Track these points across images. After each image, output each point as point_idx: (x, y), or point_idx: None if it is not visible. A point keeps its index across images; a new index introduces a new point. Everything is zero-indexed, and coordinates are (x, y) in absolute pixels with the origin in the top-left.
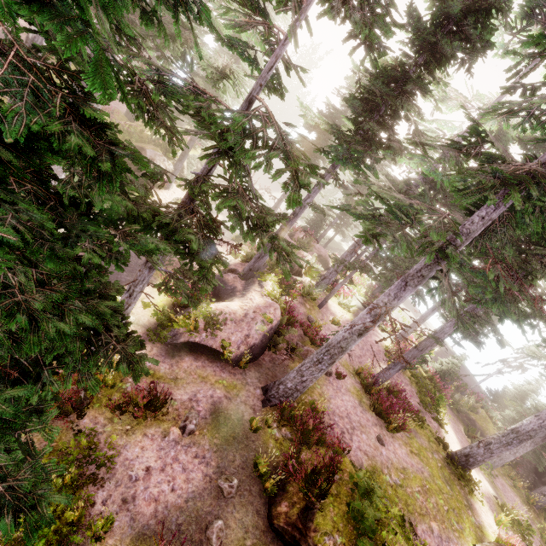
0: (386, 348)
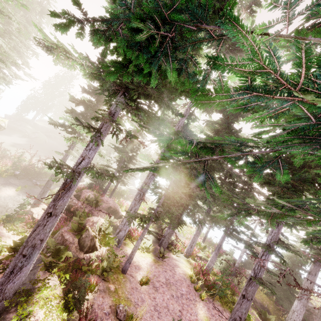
0: (192, 279)
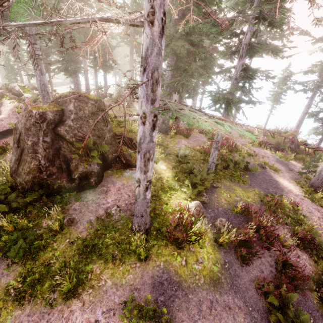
0: None
